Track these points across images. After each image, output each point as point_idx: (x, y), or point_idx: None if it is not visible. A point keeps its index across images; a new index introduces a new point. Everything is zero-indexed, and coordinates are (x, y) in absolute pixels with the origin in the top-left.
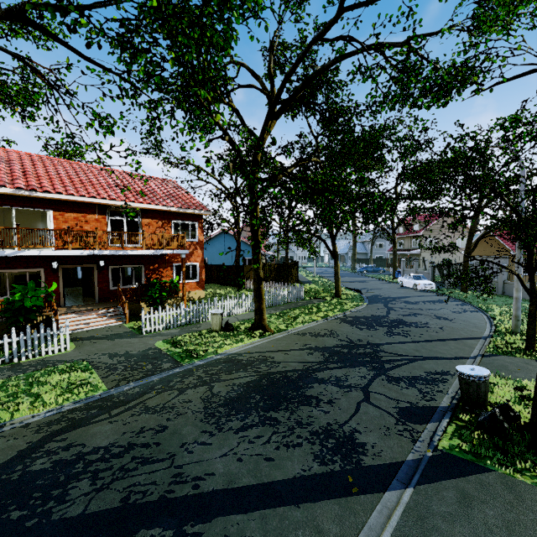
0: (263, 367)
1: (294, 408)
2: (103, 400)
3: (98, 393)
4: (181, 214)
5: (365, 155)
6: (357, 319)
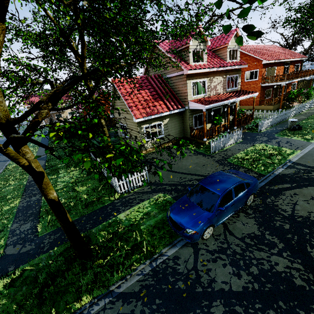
0: None
1: None
2: None
3: None
4: (297, 61)
5: None
6: None
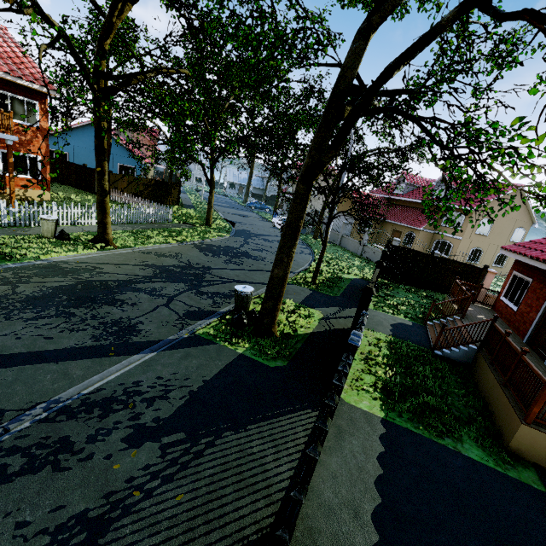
0: (85, 276)
1: (97, 307)
2: None
3: None
4: (10, 83)
5: (246, 86)
6: (211, 247)
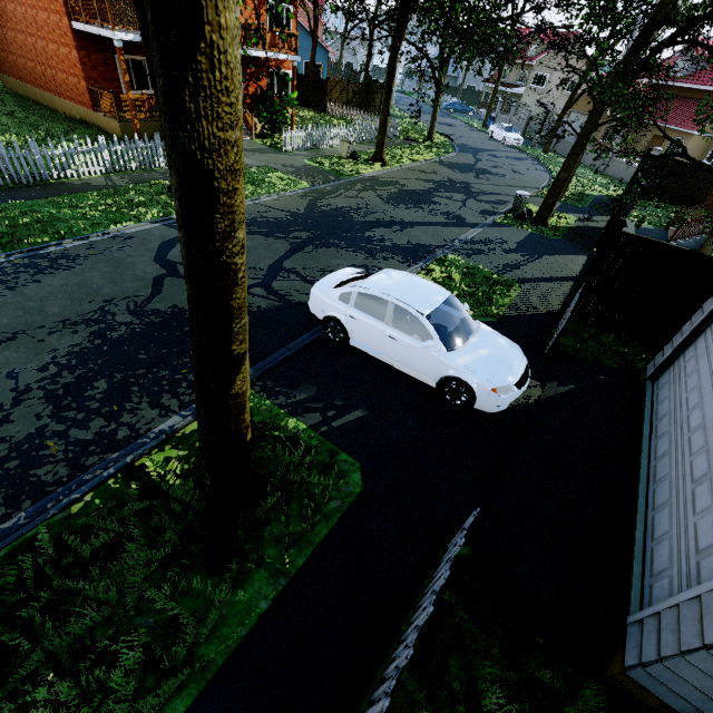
0: (399, 187)
1: (429, 205)
2: (317, 191)
3: (308, 187)
4: None
5: None
6: (452, 164)
